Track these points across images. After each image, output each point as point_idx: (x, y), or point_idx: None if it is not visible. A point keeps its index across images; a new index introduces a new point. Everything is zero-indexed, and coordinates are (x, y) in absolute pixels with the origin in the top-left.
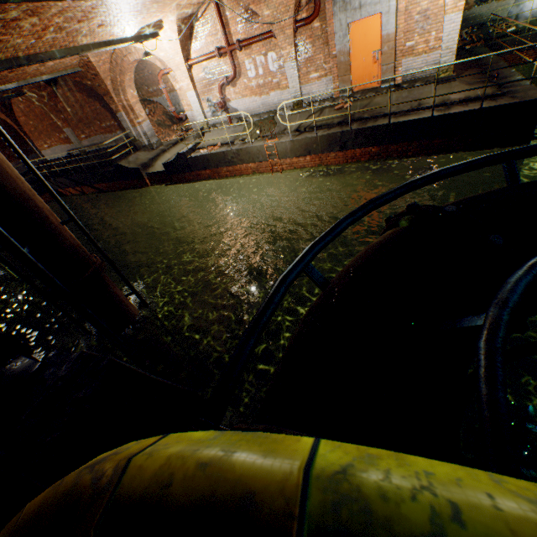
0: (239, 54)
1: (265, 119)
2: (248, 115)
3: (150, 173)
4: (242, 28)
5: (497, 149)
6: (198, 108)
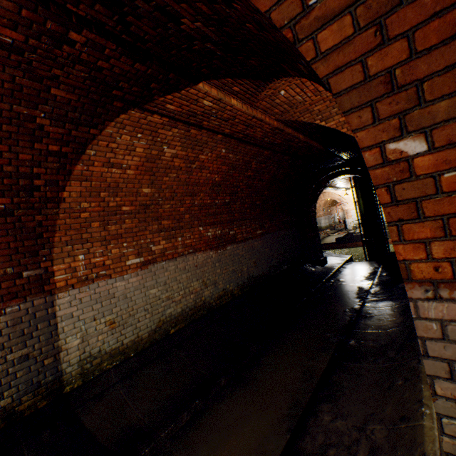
0: None
1: None
2: None
3: (322, 243)
4: None
5: None
6: (355, 217)
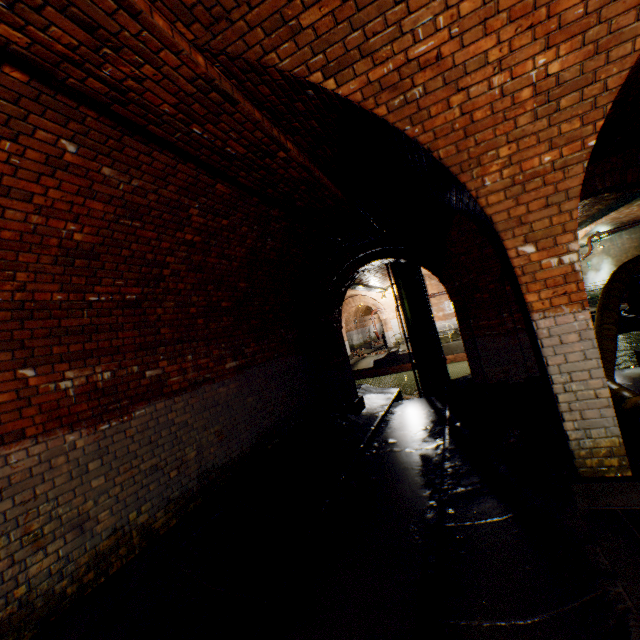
0: (432, 299)
1: (449, 333)
2: (450, 324)
3: (356, 370)
4: (435, 288)
5: (629, 333)
6: (397, 329)
